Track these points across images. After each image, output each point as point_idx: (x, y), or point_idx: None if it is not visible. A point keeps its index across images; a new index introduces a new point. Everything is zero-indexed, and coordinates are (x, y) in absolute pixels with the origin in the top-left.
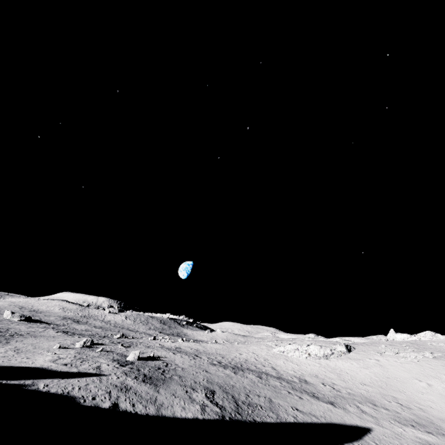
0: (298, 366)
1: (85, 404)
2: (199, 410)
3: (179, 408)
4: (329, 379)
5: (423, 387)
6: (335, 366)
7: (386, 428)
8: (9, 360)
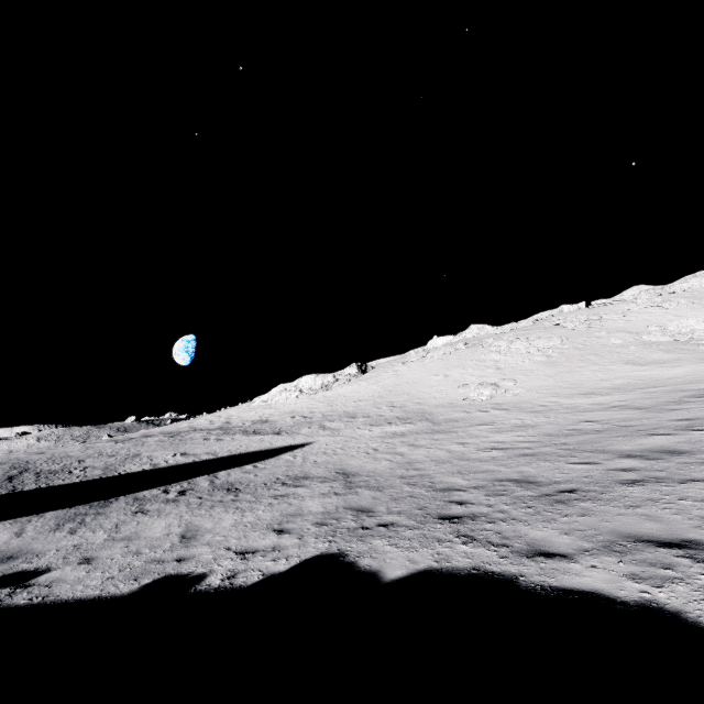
0: (276, 409)
1: None
2: None
3: None
4: (311, 409)
5: (437, 381)
6: (334, 394)
7: (342, 436)
8: None
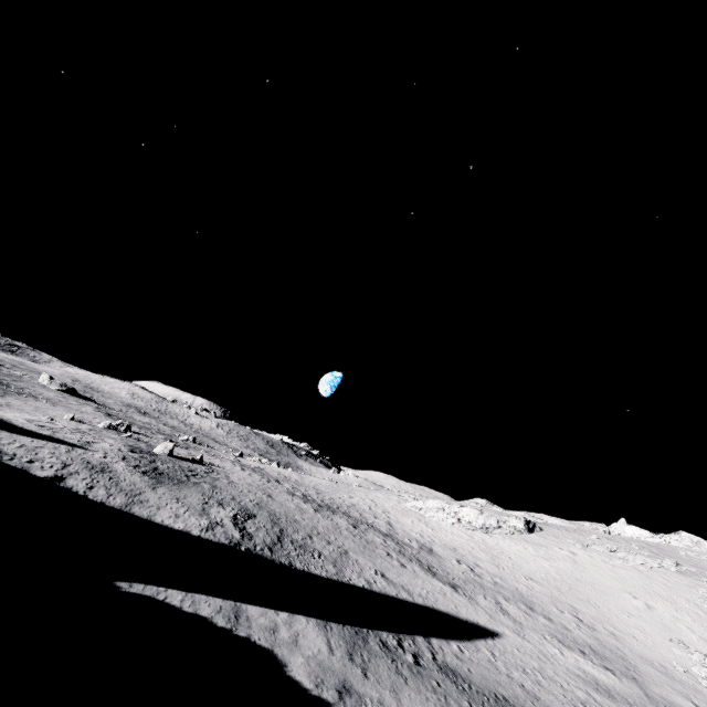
0: (433, 531)
1: (8, 462)
2: (203, 526)
3: (169, 514)
4: (474, 558)
5: (636, 607)
6: (495, 545)
7: (530, 642)
8: None
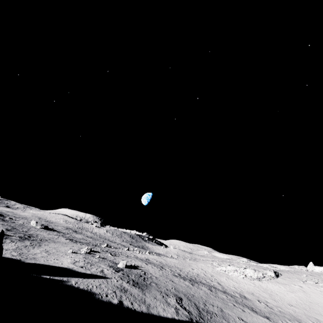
0: (237, 283)
1: (103, 299)
2: (175, 312)
3: (161, 309)
4: (263, 297)
5: None
6: (266, 287)
7: None
8: (47, 260)
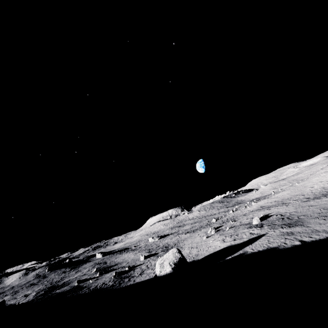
0: None
1: (287, 247)
2: None
3: None
4: None
5: None
6: None
7: None
8: (206, 251)
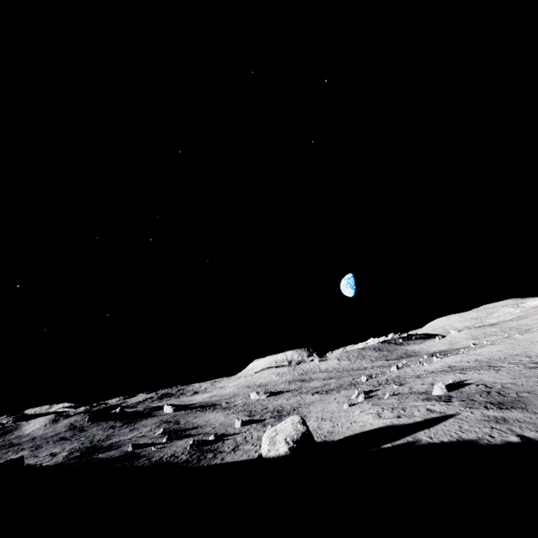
0: None
1: (494, 443)
2: None
3: None
4: None
5: None
6: None
7: None
8: (348, 428)
